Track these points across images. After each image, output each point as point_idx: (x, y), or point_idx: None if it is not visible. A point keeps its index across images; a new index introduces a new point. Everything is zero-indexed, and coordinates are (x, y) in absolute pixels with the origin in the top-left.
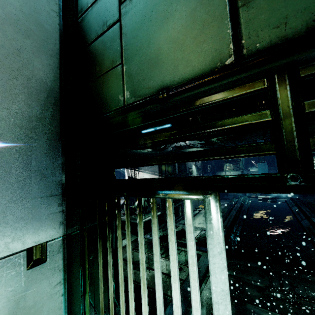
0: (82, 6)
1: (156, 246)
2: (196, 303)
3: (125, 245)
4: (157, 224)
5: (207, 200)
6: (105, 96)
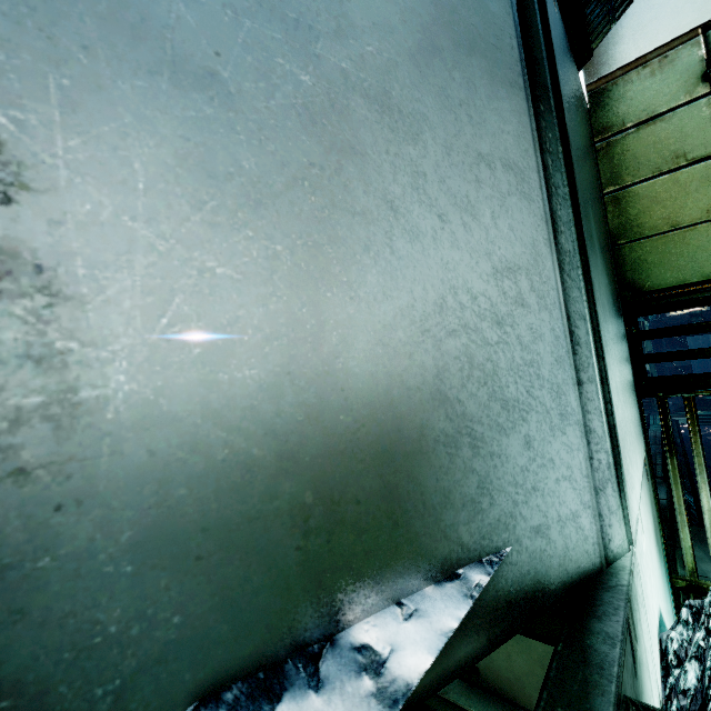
0: (606, 125)
1: None
2: None
3: None
4: None
5: None
6: (690, 259)
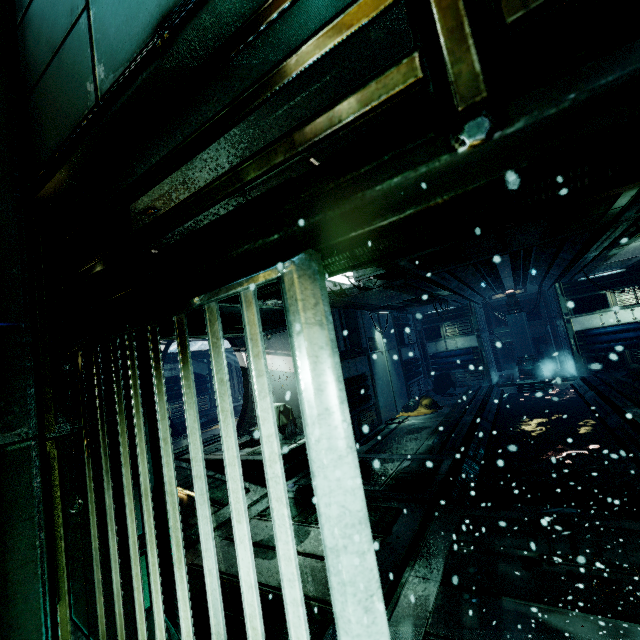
0: None
1: (194, 438)
2: (288, 566)
3: None
4: (192, 378)
5: (288, 275)
6: (63, 100)
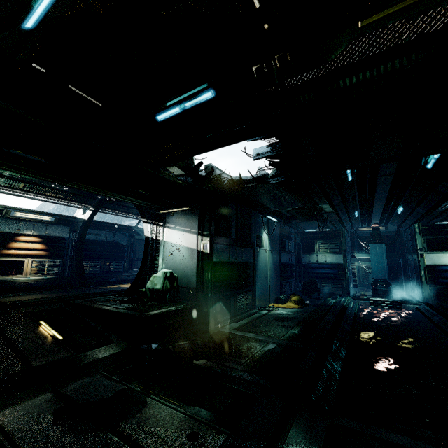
0: None
1: None
2: None
3: (93, 362)
4: None
5: None
6: None
